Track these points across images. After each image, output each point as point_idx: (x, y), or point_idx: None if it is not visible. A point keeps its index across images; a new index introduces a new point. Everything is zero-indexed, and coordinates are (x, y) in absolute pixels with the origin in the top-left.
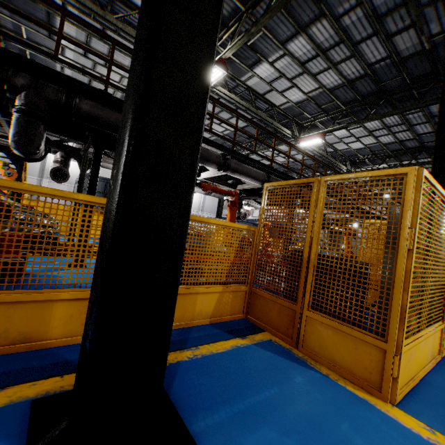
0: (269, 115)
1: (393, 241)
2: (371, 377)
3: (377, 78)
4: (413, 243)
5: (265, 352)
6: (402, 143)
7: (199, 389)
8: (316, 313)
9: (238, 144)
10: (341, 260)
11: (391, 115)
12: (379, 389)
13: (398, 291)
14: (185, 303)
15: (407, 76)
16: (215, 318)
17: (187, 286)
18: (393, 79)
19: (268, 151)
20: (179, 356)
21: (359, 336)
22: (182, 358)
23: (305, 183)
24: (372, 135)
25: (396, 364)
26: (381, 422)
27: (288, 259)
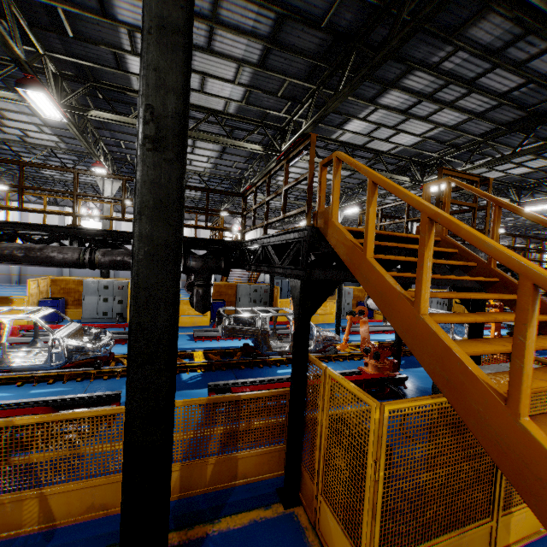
0: None
1: None
2: None
3: None
4: None
5: None
6: None
7: None
8: None
9: None
10: None
11: None
12: None
13: None
14: None
15: None
16: None
17: None
18: None
19: None
20: None
21: None
22: None
23: None
24: None
25: None
26: None
27: None
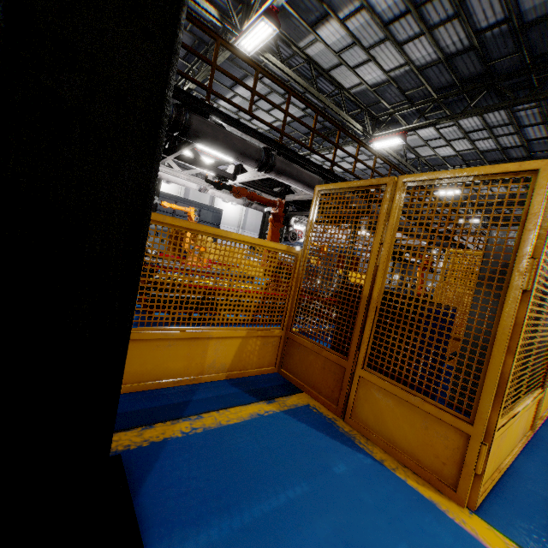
0: (335, 102)
1: (489, 277)
2: (444, 470)
3: (486, 53)
4: (532, 282)
5: (298, 424)
6: (505, 151)
7: (186, 486)
8: (374, 373)
9: (288, 135)
10: (416, 301)
11: (497, 108)
12: (453, 487)
13: (498, 353)
14: (190, 351)
15: (527, 52)
16: (234, 372)
17: (193, 328)
18: (508, 56)
19: (331, 153)
20: (168, 430)
21: (433, 412)
22: (173, 433)
23: (374, 186)
24: (468, 137)
25: (483, 456)
26: (454, 541)
27: (341, 296)
